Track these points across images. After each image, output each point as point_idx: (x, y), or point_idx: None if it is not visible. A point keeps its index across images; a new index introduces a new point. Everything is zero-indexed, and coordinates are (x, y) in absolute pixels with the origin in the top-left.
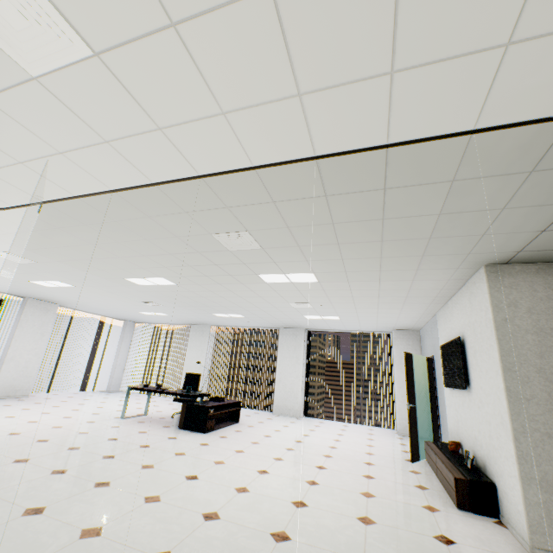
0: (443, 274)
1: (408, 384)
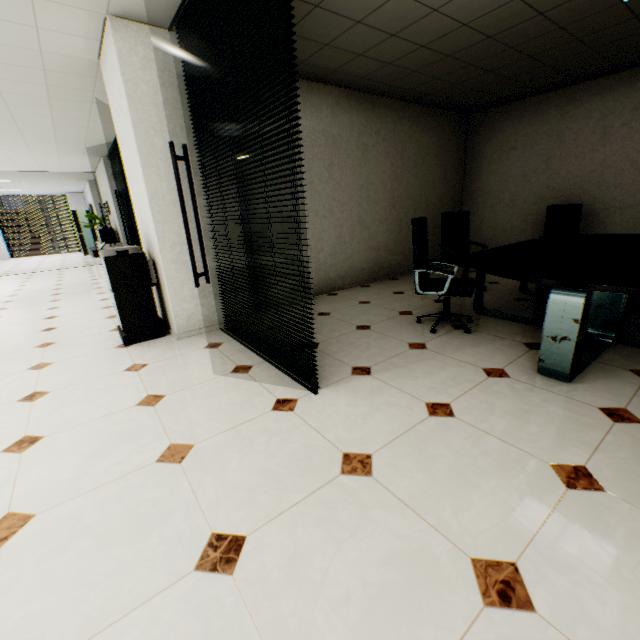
0: (76, 181)
1: (77, 225)
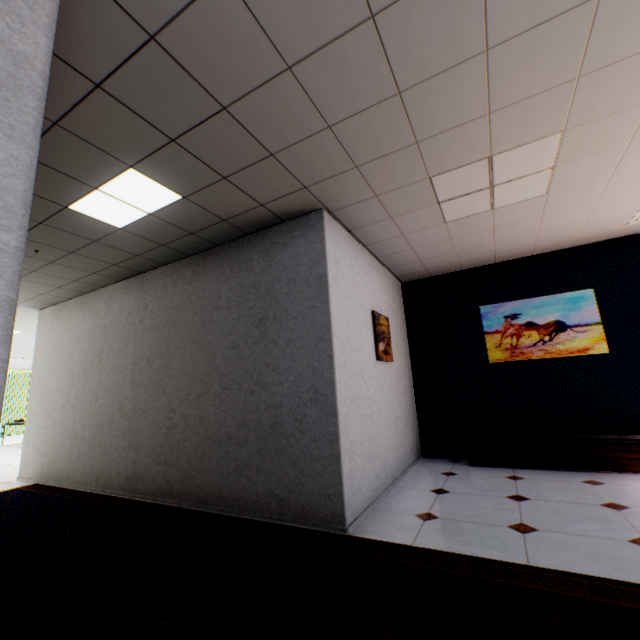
0: None
1: None
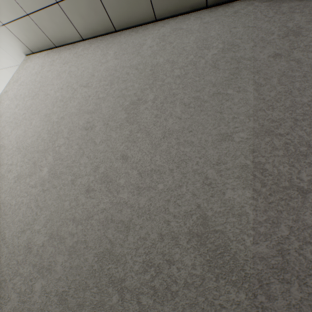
0: None
1: None
